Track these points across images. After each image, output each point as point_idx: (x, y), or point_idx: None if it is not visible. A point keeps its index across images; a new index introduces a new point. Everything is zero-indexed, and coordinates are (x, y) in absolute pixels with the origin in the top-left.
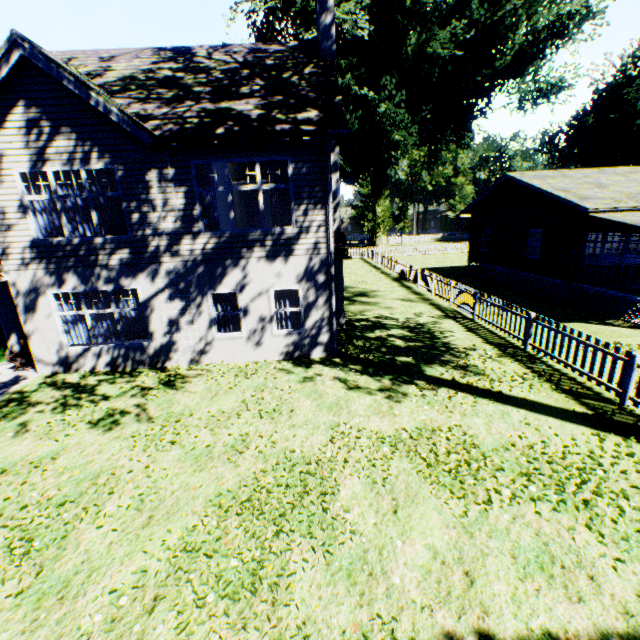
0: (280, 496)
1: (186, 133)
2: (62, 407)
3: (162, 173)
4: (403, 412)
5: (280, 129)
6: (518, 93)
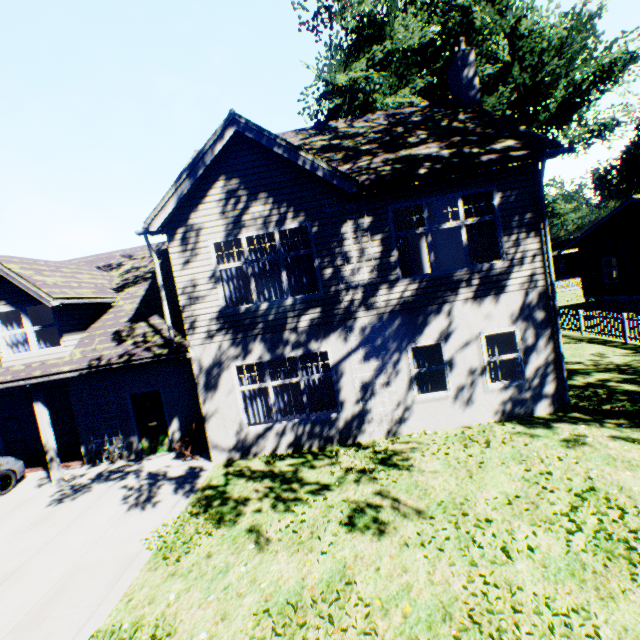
0: None
1: (387, 178)
2: (281, 503)
3: (357, 223)
4: None
5: (487, 159)
6: (566, 139)
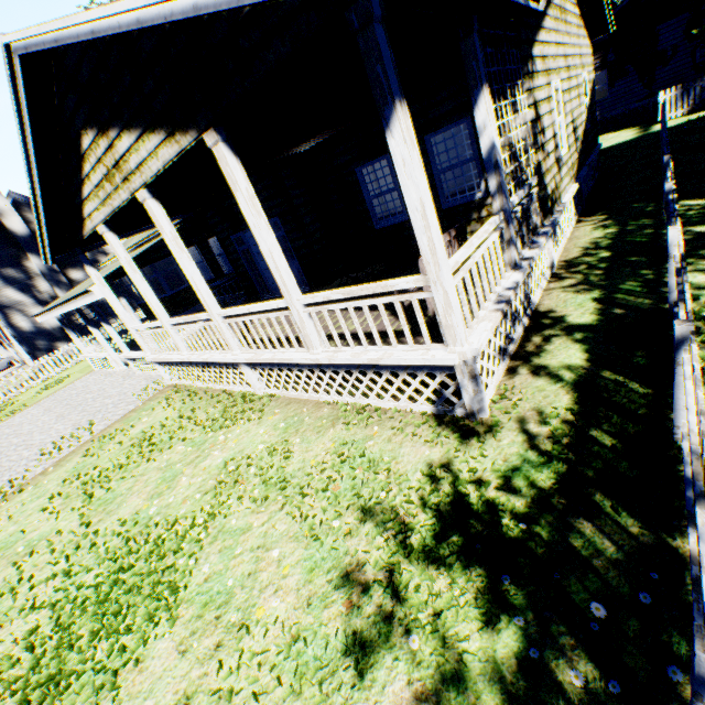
0: None
1: None
2: None
3: None
4: None
5: None
6: None
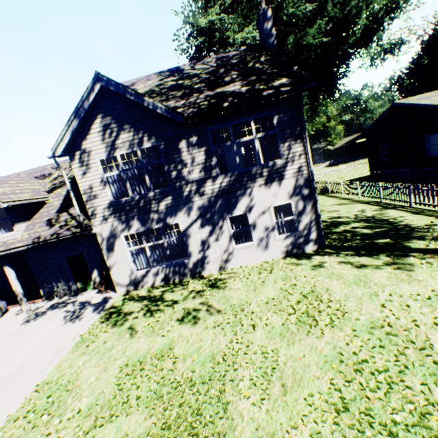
0: (381, 356)
1: (204, 111)
2: (149, 312)
3: (189, 141)
4: (423, 277)
5: (266, 94)
6: (368, 56)
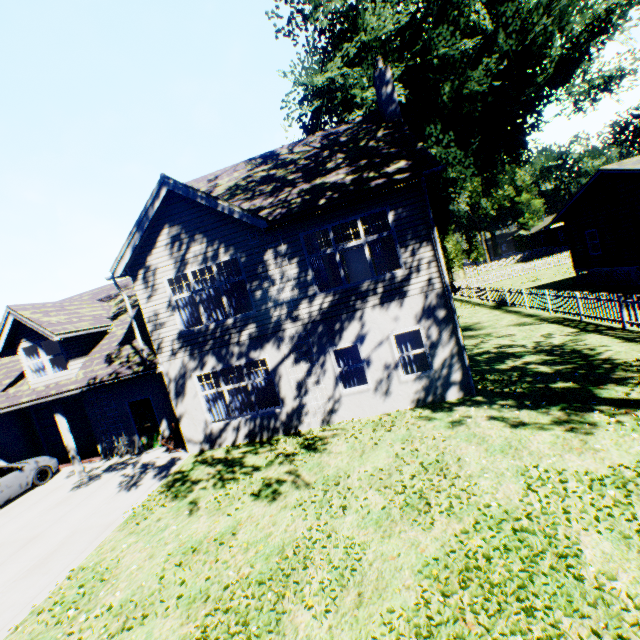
0: (503, 562)
1: (293, 212)
2: (220, 482)
3: (276, 251)
4: (604, 445)
5: (375, 184)
6: (570, 97)
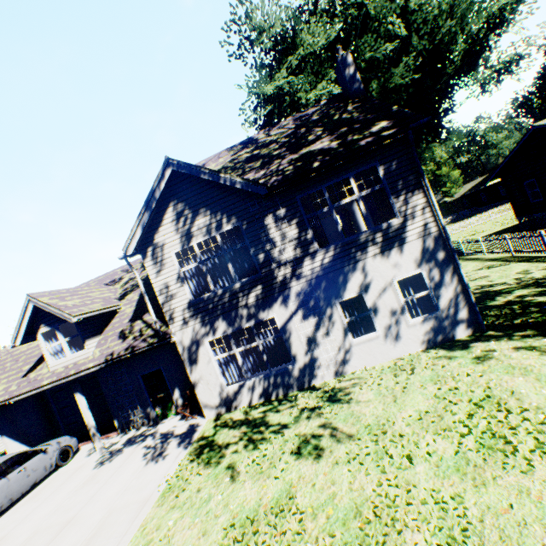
0: None
1: (289, 177)
2: (251, 443)
3: (276, 215)
4: None
5: (364, 143)
6: (476, 82)
